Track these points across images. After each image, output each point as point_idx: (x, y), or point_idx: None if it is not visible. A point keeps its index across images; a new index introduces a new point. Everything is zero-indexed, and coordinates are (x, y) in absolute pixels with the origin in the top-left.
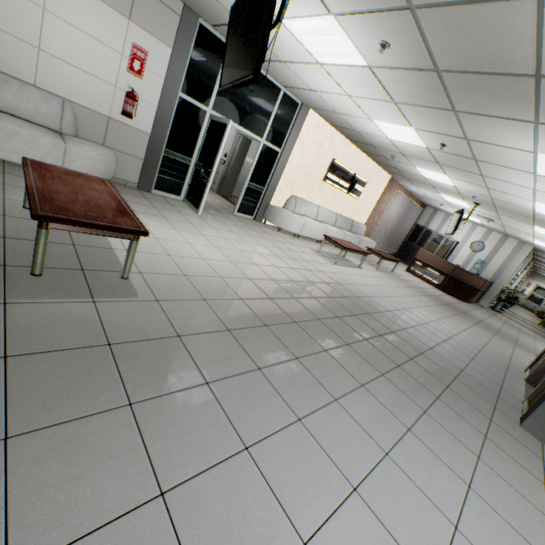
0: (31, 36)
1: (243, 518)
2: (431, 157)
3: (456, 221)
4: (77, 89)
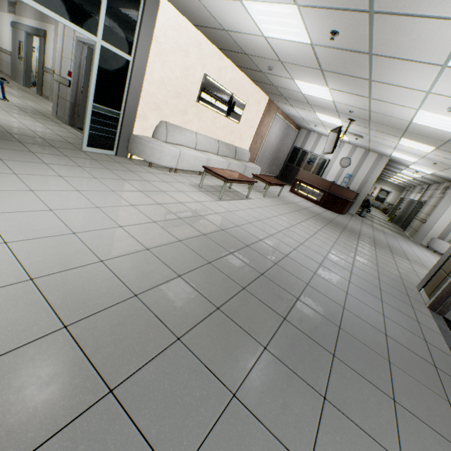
0: None
1: None
2: (314, 60)
3: (334, 140)
4: None
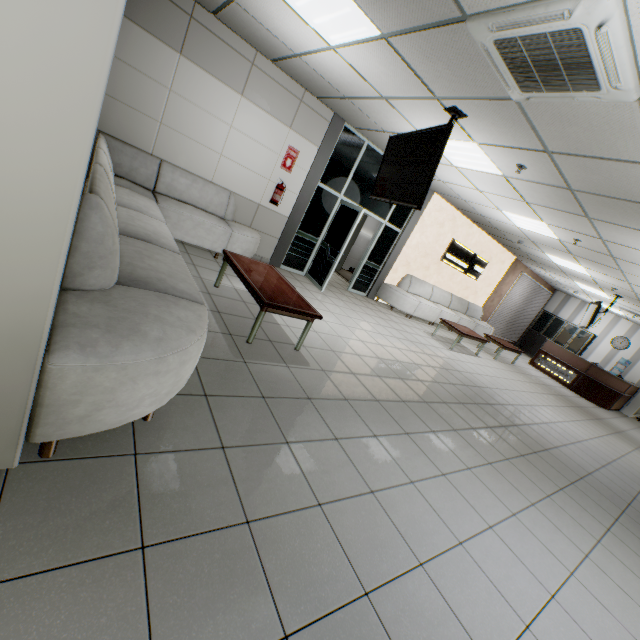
0: (218, 146)
1: (420, 518)
2: (563, 247)
3: (591, 314)
4: (240, 183)
